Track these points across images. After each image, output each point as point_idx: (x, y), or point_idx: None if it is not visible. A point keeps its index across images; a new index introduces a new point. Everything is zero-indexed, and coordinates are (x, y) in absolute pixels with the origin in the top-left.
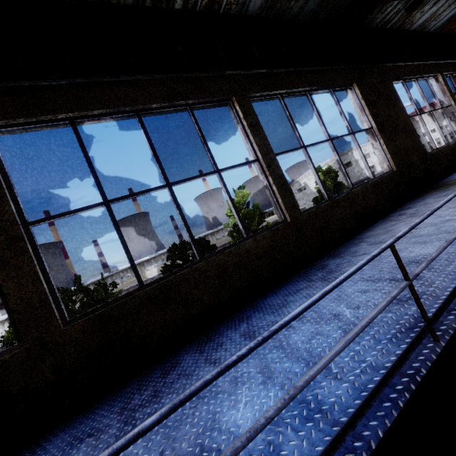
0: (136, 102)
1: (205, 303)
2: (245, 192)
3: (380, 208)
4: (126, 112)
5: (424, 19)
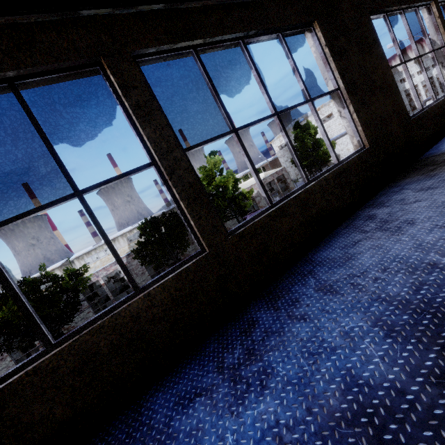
0: None
1: (57, 420)
2: (217, 158)
3: (344, 205)
4: None
5: None
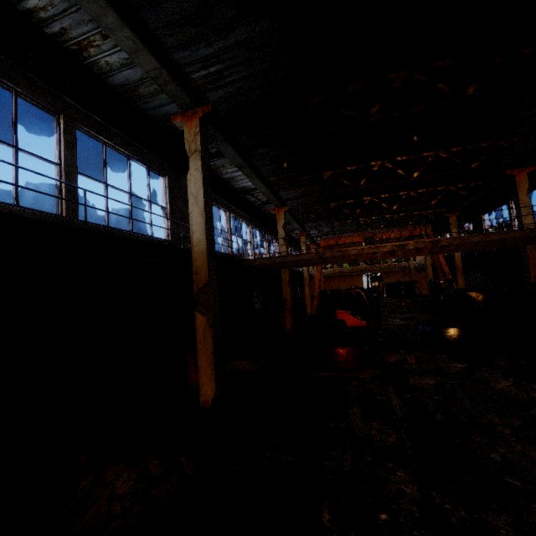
0: None
1: None
2: None
3: None
4: None
5: (229, 176)
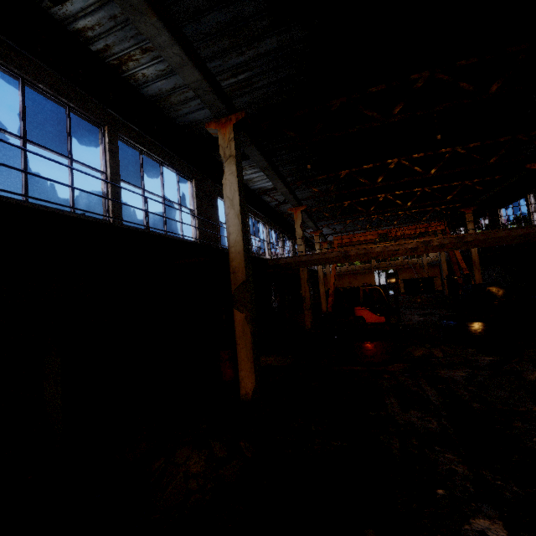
0: (27, 73)
1: None
2: None
3: None
4: (13, 72)
5: (247, 178)
